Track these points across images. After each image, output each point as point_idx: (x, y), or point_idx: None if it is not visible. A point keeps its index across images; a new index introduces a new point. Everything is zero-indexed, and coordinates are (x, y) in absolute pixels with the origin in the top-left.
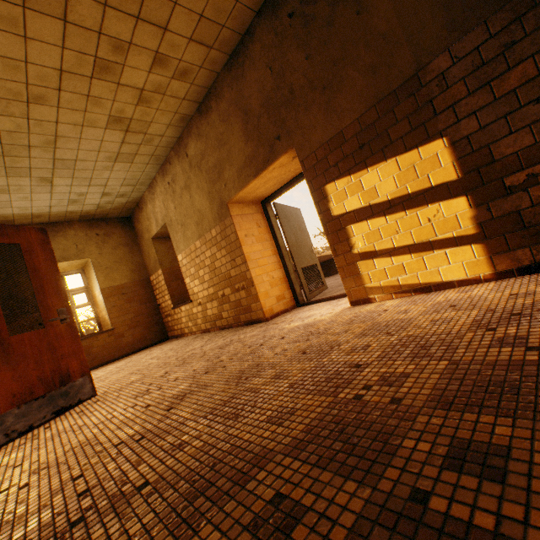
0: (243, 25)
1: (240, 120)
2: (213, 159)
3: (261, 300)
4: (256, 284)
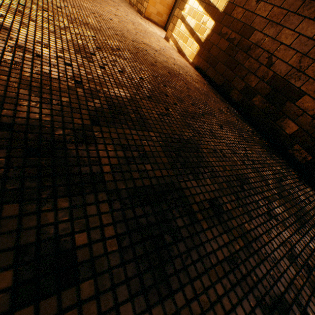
0: None
1: None
2: None
3: (149, 4)
4: None
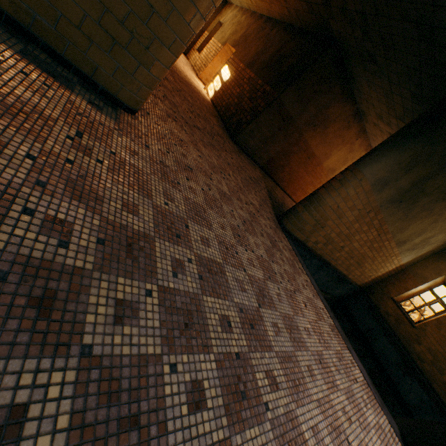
0: (264, 14)
1: (245, 31)
2: (239, 29)
3: (203, 73)
4: (206, 68)
